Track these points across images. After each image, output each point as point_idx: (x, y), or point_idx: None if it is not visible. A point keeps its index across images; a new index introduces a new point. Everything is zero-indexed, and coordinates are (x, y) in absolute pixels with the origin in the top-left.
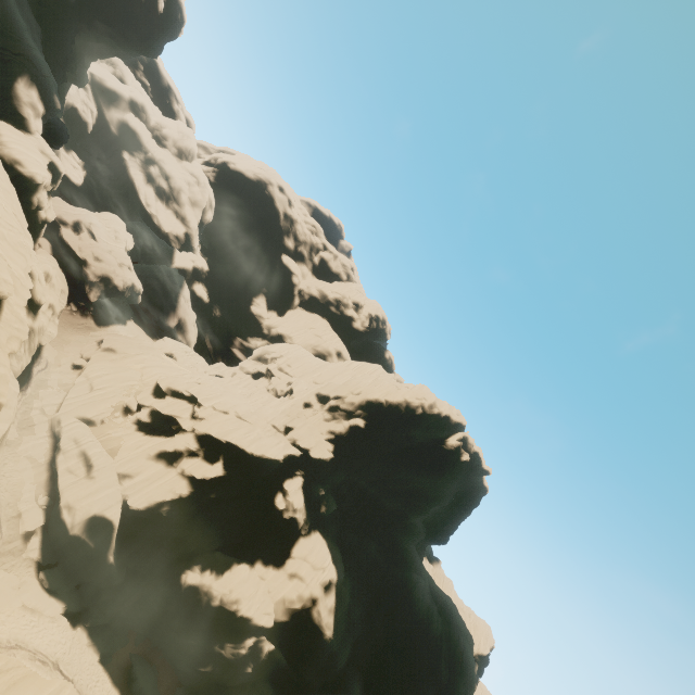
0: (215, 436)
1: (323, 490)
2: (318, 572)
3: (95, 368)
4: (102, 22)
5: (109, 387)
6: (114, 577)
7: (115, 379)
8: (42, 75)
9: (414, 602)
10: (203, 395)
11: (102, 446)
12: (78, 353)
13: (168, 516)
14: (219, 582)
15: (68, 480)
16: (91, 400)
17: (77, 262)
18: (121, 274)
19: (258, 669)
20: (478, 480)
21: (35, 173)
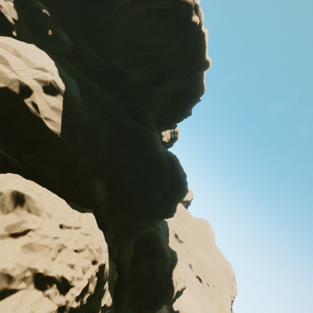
0: None
1: (46, 9)
2: (33, 70)
3: None
4: None
5: None
6: None
7: None
8: None
9: (149, 145)
10: None
11: None
12: None
13: None
14: None
15: None
16: None
17: None
18: None
19: None
20: (200, 77)
21: None
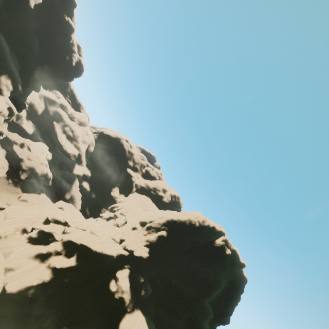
0: (74, 240)
1: (142, 278)
2: None
3: (11, 207)
4: (48, 66)
5: (16, 217)
6: None
7: (22, 214)
8: (15, 77)
9: None
10: (72, 221)
11: (0, 251)
12: (5, 202)
13: (33, 297)
14: None
15: None
16: (3, 224)
17: (18, 160)
18: (41, 167)
19: None
20: (239, 272)
21: None
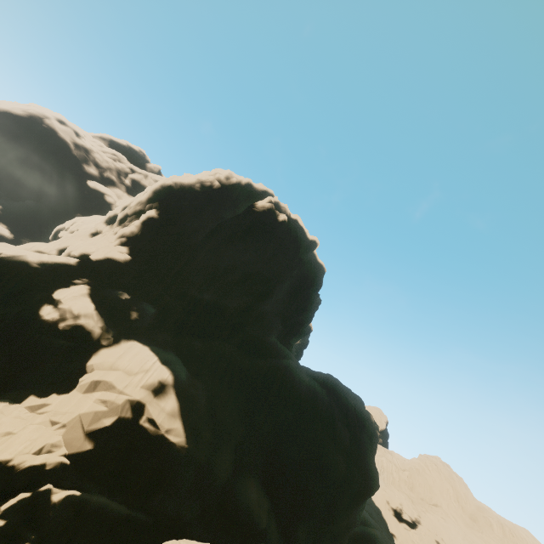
0: None
1: (125, 293)
2: (137, 377)
3: None
4: None
5: None
6: None
7: None
8: None
9: (291, 383)
10: None
11: None
12: None
13: None
14: None
15: None
16: None
17: None
18: None
19: (61, 538)
20: (311, 258)
21: None
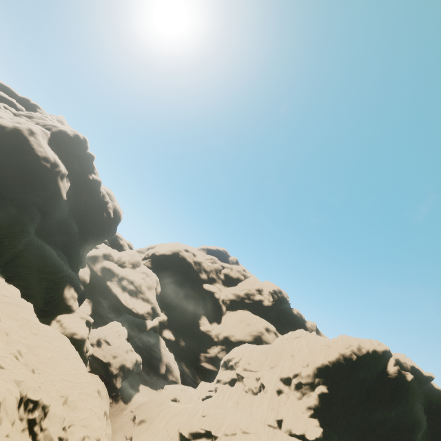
0: None
1: None
2: None
3: None
4: (90, 237)
5: None
6: None
7: None
8: (73, 279)
9: None
10: (213, 427)
11: None
12: (123, 436)
13: None
14: None
15: None
16: None
17: (104, 366)
18: (128, 358)
19: None
20: (429, 387)
21: (83, 334)
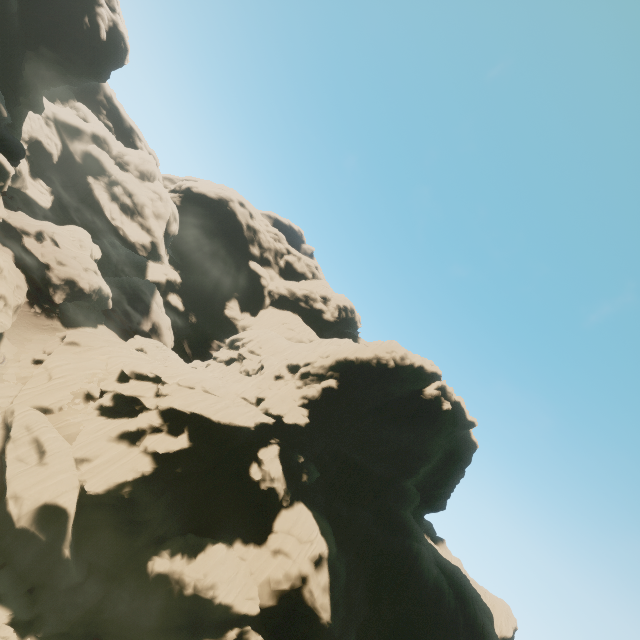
0: (178, 408)
1: (301, 457)
2: (305, 546)
3: (54, 359)
4: (49, 49)
5: (68, 375)
6: (72, 574)
7: (76, 368)
8: None
9: (419, 574)
10: (168, 374)
11: (59, 433)
12: (41, 350)
13: (131, 498)
14: (192, 566)
15: (17, 469)
16: (49, 388)
17: (40, 267)
18: (86, 277)
19: None
20: (465, 435)
21: None
